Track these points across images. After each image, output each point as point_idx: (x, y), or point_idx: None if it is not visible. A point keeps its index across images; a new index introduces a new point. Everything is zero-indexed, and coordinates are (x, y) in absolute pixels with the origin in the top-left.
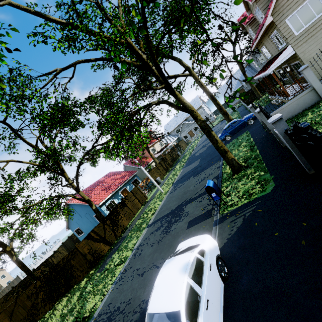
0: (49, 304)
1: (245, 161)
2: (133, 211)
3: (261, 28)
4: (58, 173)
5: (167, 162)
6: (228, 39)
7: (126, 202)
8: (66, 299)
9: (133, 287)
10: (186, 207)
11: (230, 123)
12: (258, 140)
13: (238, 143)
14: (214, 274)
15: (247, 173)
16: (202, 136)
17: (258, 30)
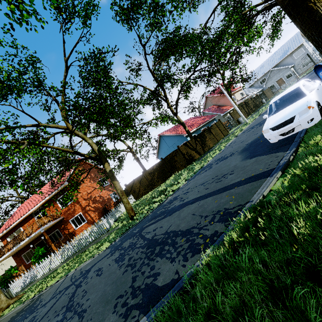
0: (160, 181)
1: None
2: (217, 138)
3: None
4: (163, 99)
5: (250, 107)
6: None
7: (211, 129)
8: (175, 174)
9: (234, 147)
10: None
11: None
12: None
13: None
14: None
15: None
16: (297, 81)
17: None
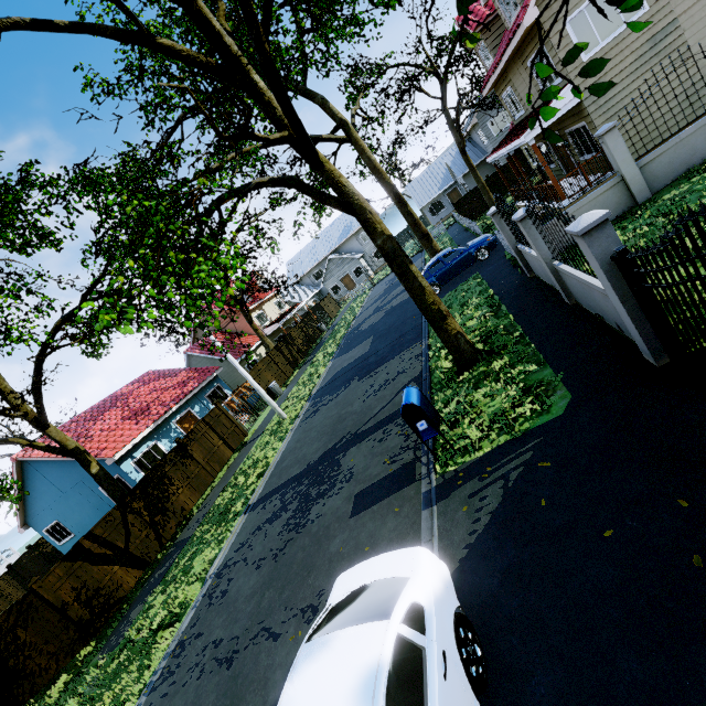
0: None
1: (484, 340)
2: (210, 469)
3: (512, 36)
4: None
5: (296, 345)
6: (431, 69)
7: (189, 447)
8: None
9: (200, 704)
10: (346, 456)
11: (439, 255)
12: (507, 292)
13: (459, 299)
14: (457, 687)
15: (493, 369)
16: (373, 288)
17: (502, 46)
